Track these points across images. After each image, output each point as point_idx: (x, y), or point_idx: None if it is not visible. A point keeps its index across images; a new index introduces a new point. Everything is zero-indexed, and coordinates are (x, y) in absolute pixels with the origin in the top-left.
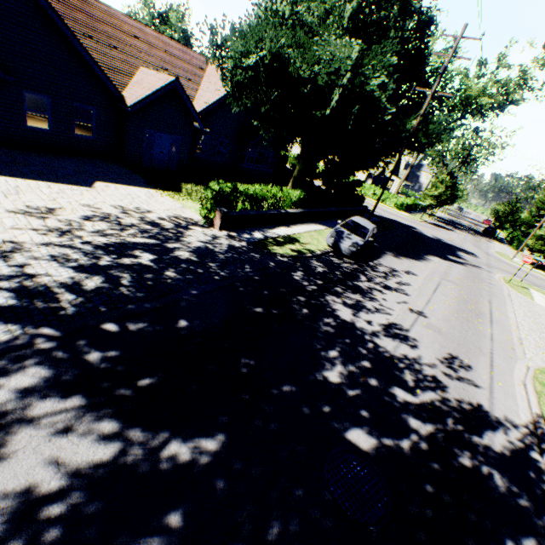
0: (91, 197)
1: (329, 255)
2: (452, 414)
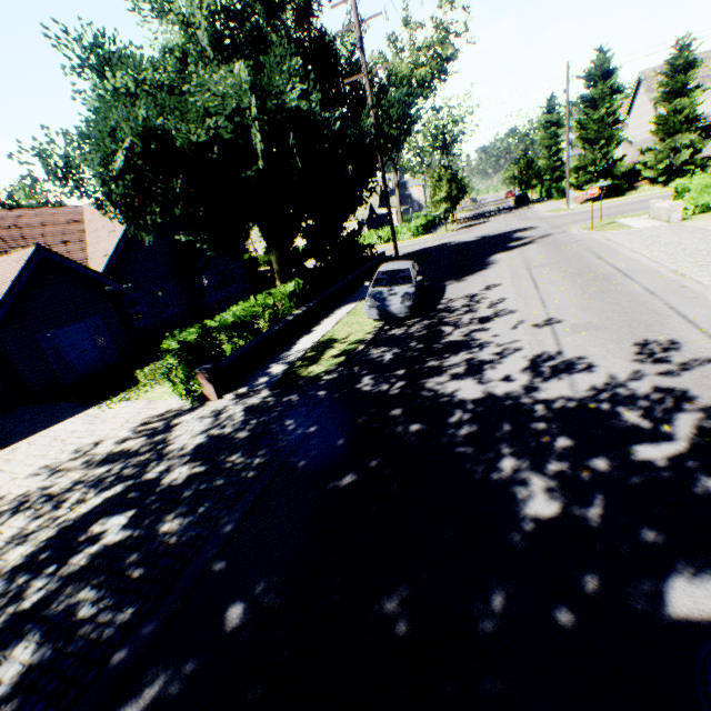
0: None
1: (385, 330)
2: None
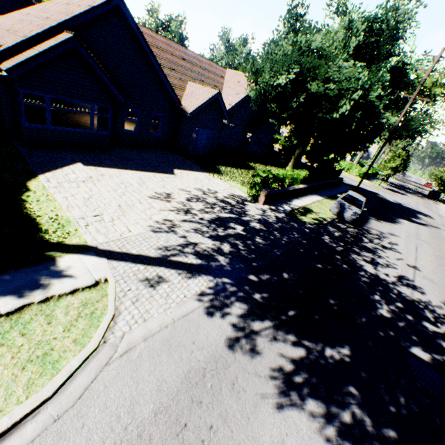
0: (179, 182)
1: (335, 221)
2: None
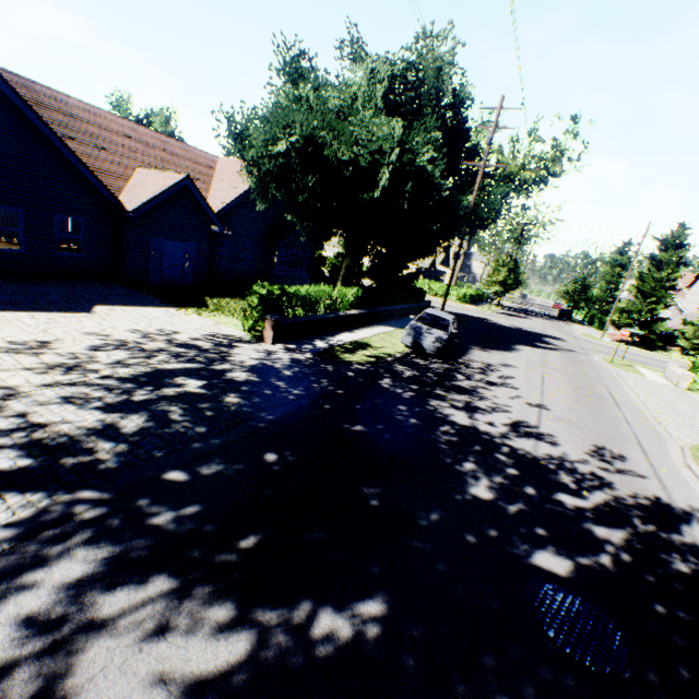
0: (94, 323)
1: (411, 356)
2: (635, 513)
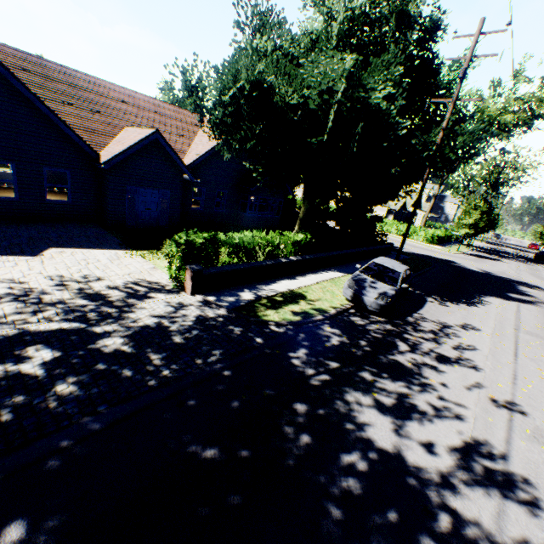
0: (26, 267)
1: (349, 312)
2: None
